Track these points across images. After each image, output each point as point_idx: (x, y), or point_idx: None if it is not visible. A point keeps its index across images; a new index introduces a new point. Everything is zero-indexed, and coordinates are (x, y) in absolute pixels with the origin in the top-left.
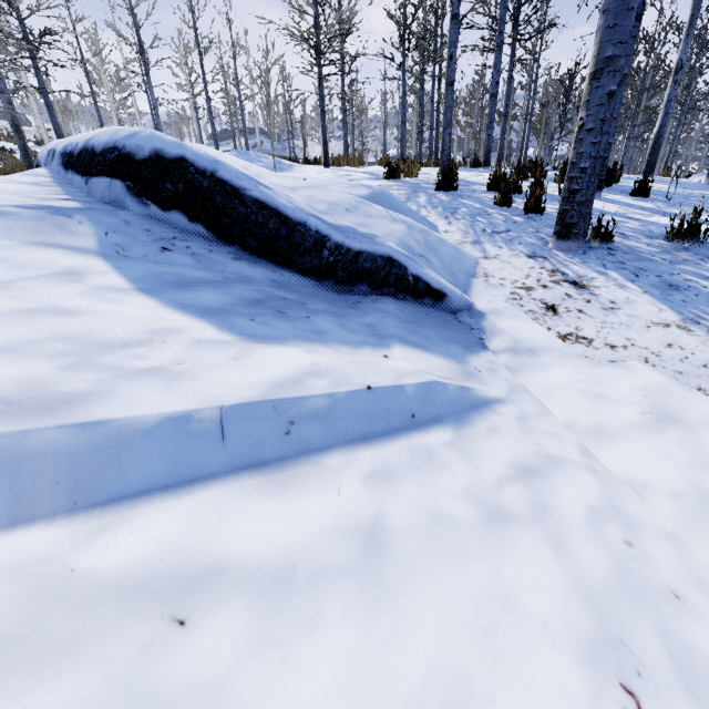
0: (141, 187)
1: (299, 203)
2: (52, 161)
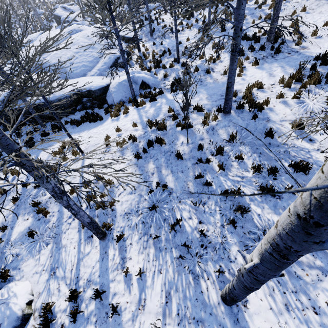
0: (63, 8)
1: (68, 8)
2: (59, 7)
